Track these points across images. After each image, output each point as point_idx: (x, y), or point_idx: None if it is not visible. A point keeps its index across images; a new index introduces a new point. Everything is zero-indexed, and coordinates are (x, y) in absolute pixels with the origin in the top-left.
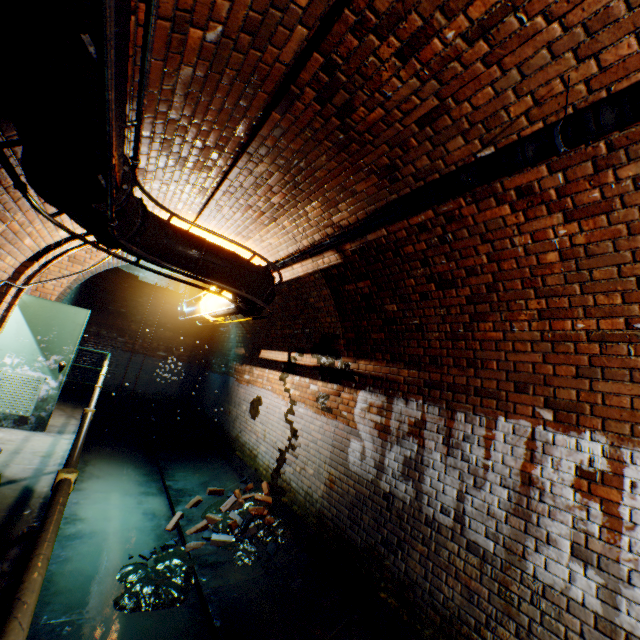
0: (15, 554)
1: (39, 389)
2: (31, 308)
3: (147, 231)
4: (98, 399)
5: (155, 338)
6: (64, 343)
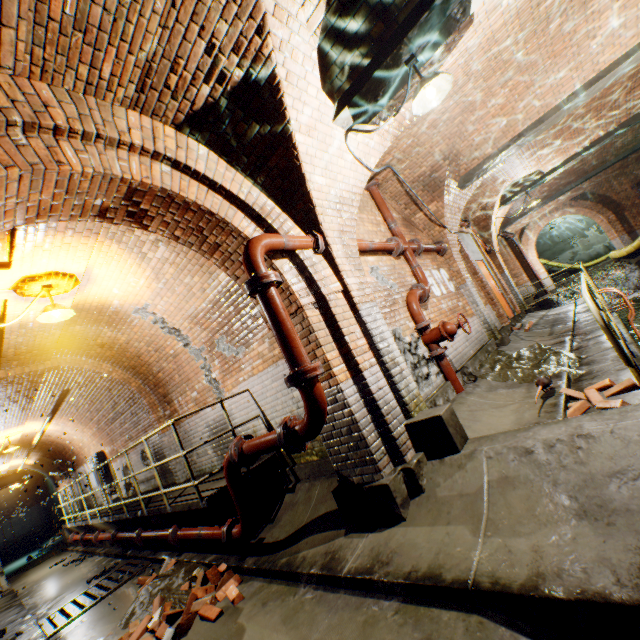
0: None
1: None
2: None
3: None
4: None
5: (10, 506)
6: None
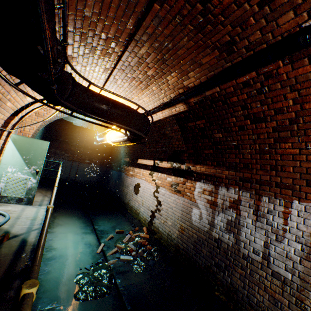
0: (17, 284)
1: (27, 184)
2: (18, 142)
3: (76, 94)
4: (58, 184)
5: (83, 154)
6: (37, 159)
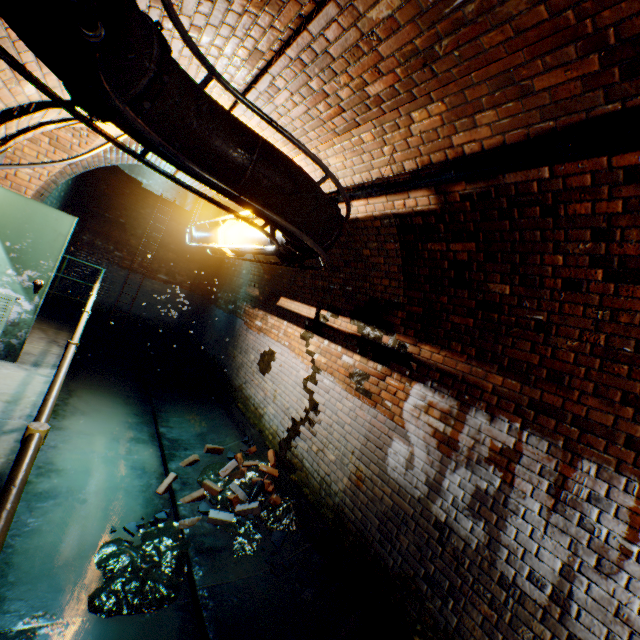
0: None
1: (8, 310)
2: None
3: (165, 94)
4: (90, 316)
5: (156, 258)
6: (41, 256)
